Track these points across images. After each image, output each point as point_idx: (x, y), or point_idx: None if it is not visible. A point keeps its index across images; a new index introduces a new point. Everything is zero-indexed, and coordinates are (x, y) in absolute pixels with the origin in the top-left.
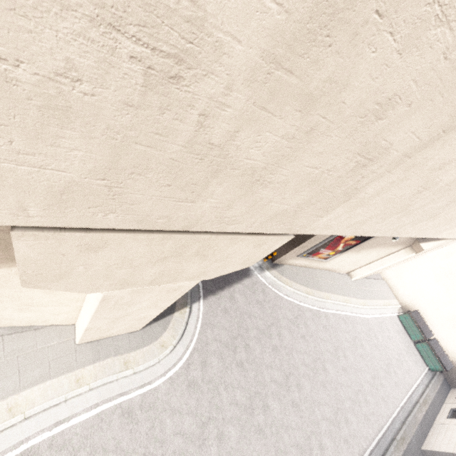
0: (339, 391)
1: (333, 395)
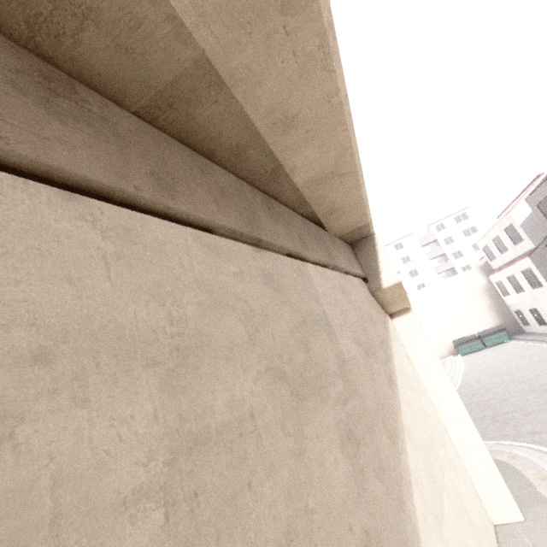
0: (541, 369)
1: (546, 371)
